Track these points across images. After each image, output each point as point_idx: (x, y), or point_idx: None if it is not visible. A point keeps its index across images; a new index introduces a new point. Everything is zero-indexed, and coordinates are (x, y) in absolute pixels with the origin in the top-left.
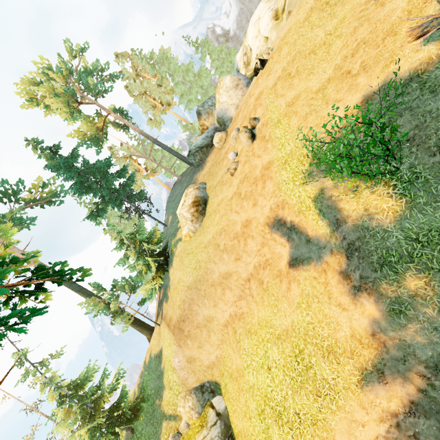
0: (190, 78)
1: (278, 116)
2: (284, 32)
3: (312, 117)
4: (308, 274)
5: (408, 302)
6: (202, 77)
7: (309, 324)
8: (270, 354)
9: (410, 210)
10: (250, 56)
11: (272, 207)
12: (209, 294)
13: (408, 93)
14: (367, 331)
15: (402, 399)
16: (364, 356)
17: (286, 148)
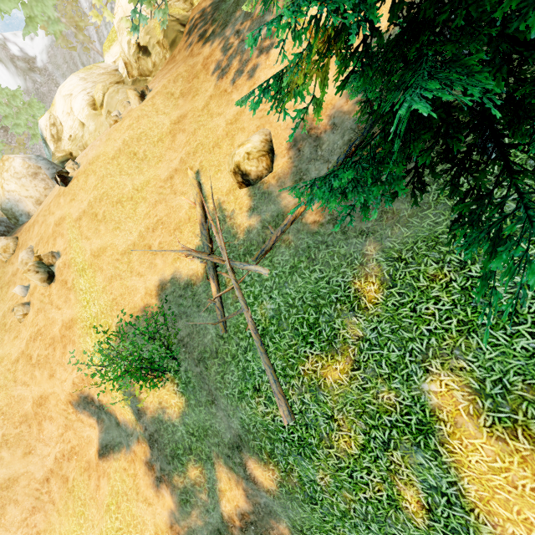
0: None
1: (83, 262)
2: (93, 156)
3: (117, 283)
4: (119, 465)
5: (191, 490)
6: None
7: (118, 532)
8: None
9: (188, 407)
10: (62, 130)
11: (76, 381)
12: None
13: (186, 298)
14: (167, 523)
15: None
16: None
17: (91, 308)
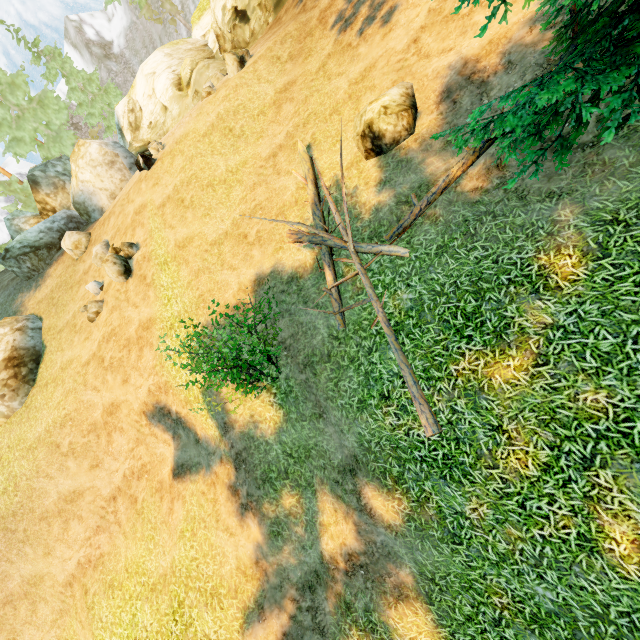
0: (18, 99)
1: (165, 254)
2: (180, 134)
3: (205, 277)
4: (196, 488)
5: (284, 521)
6: (48, 108)
7: (192, 561)
8: (140, 618)
9: (286, 422)
10: (141, 117)
11: (152, 389)
12: (35, 536)
13: (289, 294)
14: (252, 558)
15: (277, 633)
16: (248, 591)
17: (173, 306)
